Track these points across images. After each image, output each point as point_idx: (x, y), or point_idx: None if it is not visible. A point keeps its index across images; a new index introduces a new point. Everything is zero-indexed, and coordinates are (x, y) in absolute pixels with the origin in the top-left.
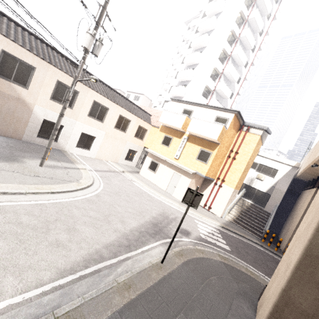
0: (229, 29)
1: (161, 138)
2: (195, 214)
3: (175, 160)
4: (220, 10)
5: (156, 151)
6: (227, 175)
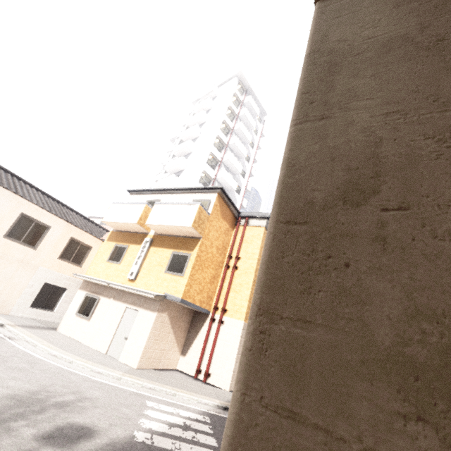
0: (213, 134)
1: (109, 251)
2: (159, 389)
3: (130, 282)
4: (203, 121)
5: (97, 276)
6: (228, 298)
